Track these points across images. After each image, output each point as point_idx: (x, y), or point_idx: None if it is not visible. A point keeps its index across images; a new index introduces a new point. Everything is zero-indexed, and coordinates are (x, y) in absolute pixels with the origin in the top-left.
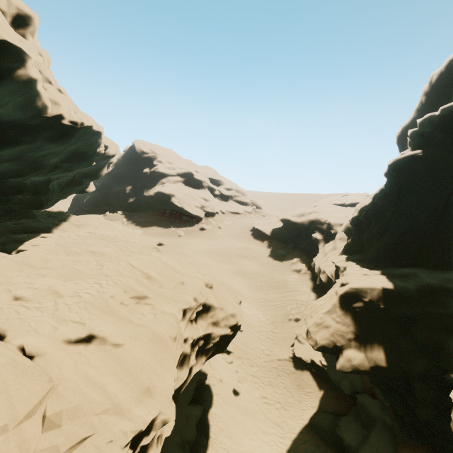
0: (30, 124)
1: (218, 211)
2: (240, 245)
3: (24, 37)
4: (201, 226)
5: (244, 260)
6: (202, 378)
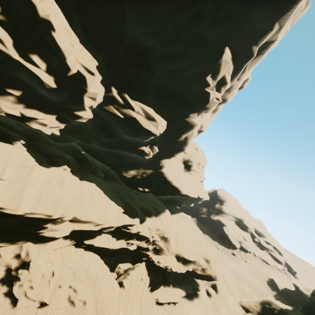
0: None
1: (251, 252)
2: (253, 279)
3: (202, 182)
4: (233, 252)
5: (249, 287)
6: (198, 289)
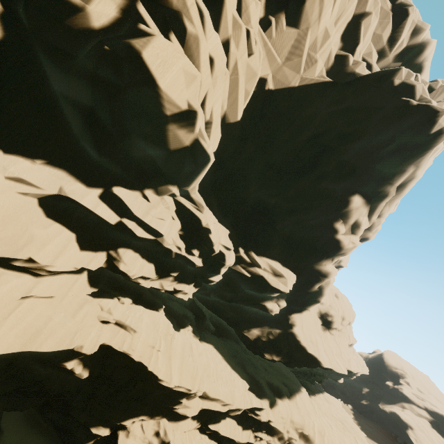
0: None
1: None
2: None
3: (351, 346)
4: None
5: None
6: None
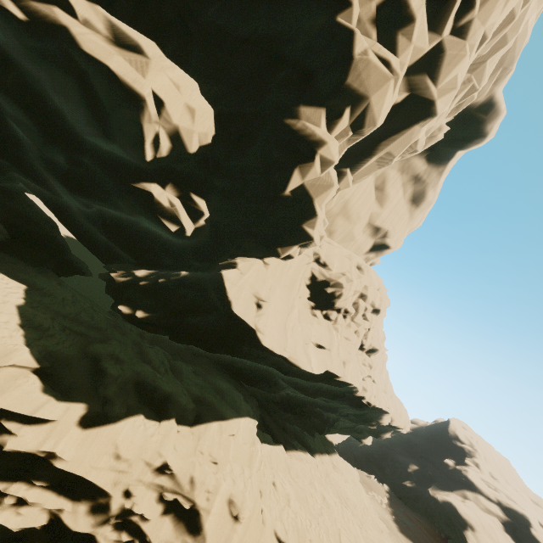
0: (344, 394)
1: None
2: None
3: (369, 356)
4: None
5: None
6: None
